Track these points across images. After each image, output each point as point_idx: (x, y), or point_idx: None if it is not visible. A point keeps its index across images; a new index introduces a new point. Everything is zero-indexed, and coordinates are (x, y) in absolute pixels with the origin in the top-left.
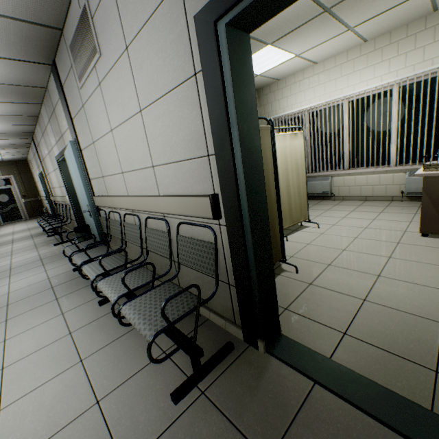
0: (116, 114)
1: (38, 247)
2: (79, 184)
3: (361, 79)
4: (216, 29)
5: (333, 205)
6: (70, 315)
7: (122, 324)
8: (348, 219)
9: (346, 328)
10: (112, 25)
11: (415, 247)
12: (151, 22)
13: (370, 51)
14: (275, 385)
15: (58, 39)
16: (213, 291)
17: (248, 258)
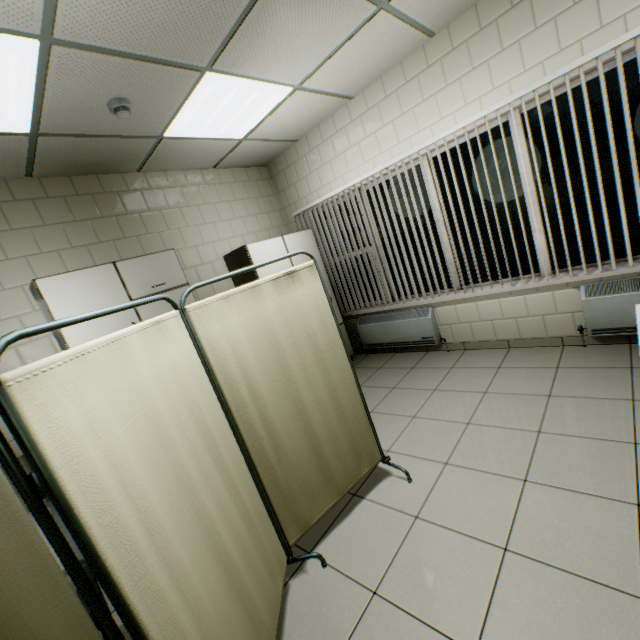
0: None
1: None
2: None
3: (441, 113)
4: None
5: (445, 370)
6: None
7: None
8: (479, 434)
9: None
10: None
11: None
12: None
13: (446, 54)
14: None
15: None
16: None
17: None
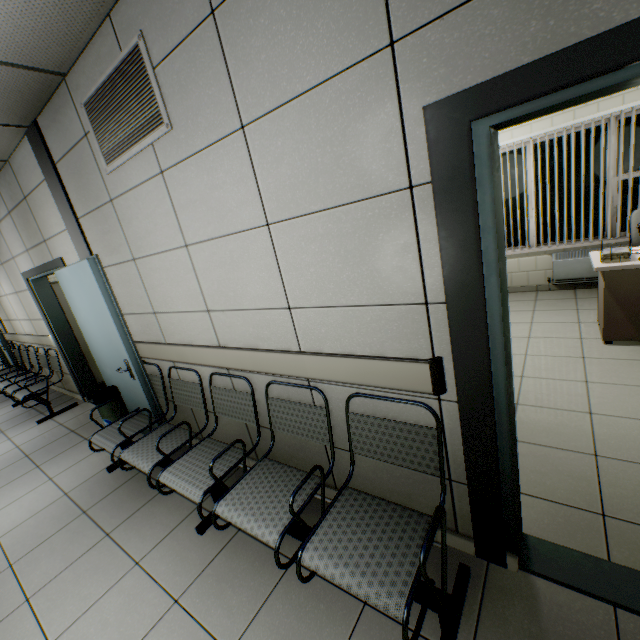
0: (201, 222)
1: (6, 431)
2: (103, 325)
3: None
4: (470, 130)
5: None
6: (155, 565)
7: (304, 581)
8: None
9: (599, 505)
10: (208, 87)
11: (607, 362)
12: (310, 98)
13: None
14: (565, 624)
15: (54, 88)
16: (440, 499)
17: (498, 446)
